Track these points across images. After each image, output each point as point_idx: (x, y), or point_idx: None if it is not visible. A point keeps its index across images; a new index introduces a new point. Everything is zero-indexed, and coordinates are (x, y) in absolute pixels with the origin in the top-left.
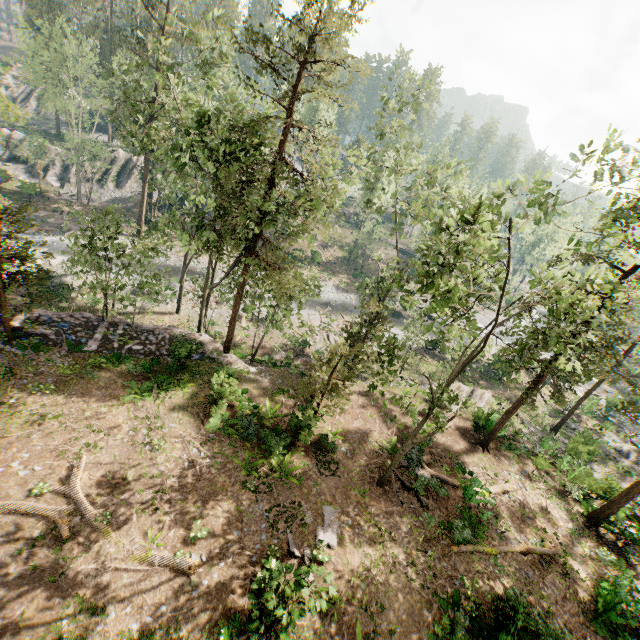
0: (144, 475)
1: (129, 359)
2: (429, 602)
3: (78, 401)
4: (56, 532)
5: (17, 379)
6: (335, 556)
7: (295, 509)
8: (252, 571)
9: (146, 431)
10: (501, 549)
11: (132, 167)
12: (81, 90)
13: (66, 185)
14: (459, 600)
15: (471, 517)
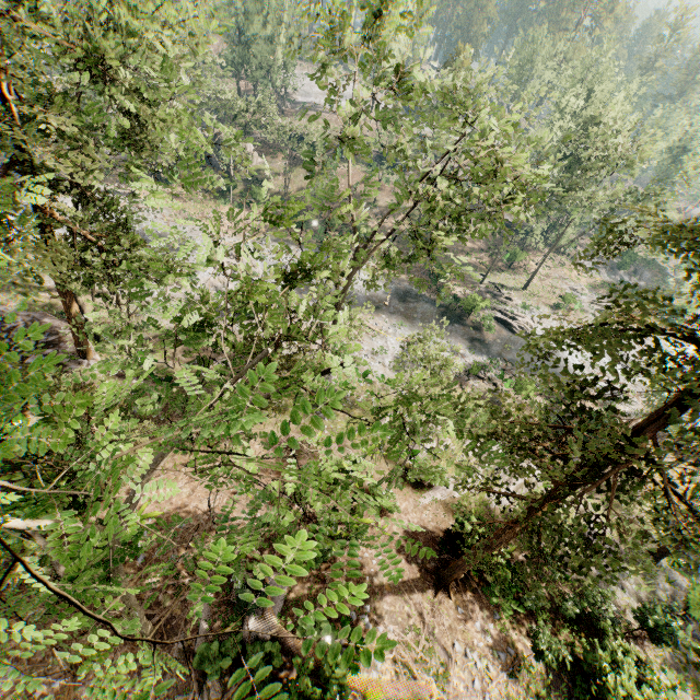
0: None
1: None
2: None
3: None
4: None
5: None
6: None
7: None
8: None
9: None
10: None
11: None
12: None
13: None
14: None
15: None
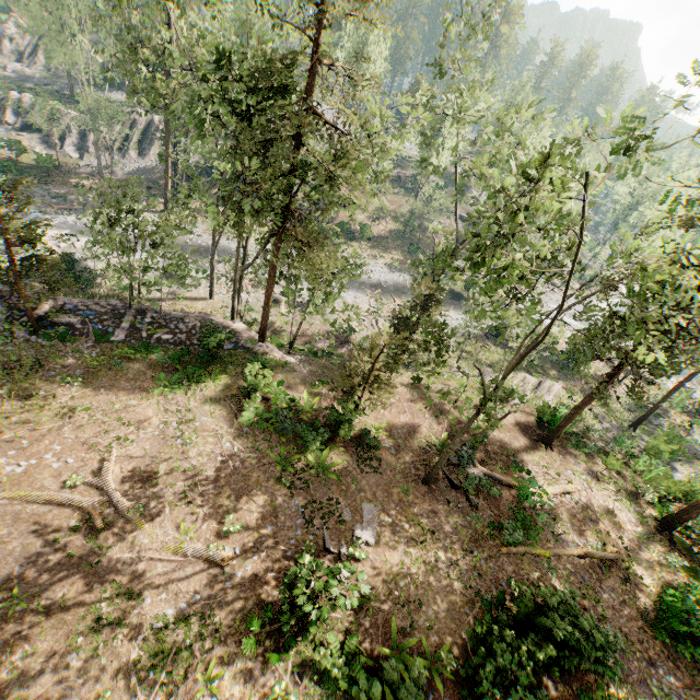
0: (176, 469)
1: (158, 349)
2: (471, 602)
3: (107, 393)
4: (91, 522)
5: (45, 371)
6: (373, 553)
7: (332, 506)
8: (286, 565)
9: (177, 425)
10: (556, 552)
11: (154, 131)
12: (87, 37)
13: (85, 156)
14: (504, 601)
15: (525, 518)
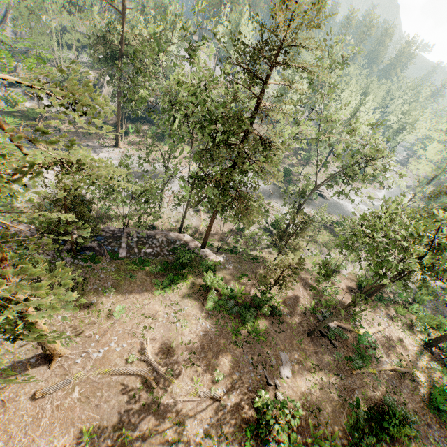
0: (181, 343)
1: (149, 262)
2: (343, 404)
3: (130, 297)
4: (147, 383)
5: (91, 285)
6: (291, 382)
7: (265, 356)
8: (251, 395)
9: (173, 314)
10: (378, 369)
11: (101, 86)
12: (58, 28)
13: None
14: (359, 403)
15: (361, 351)
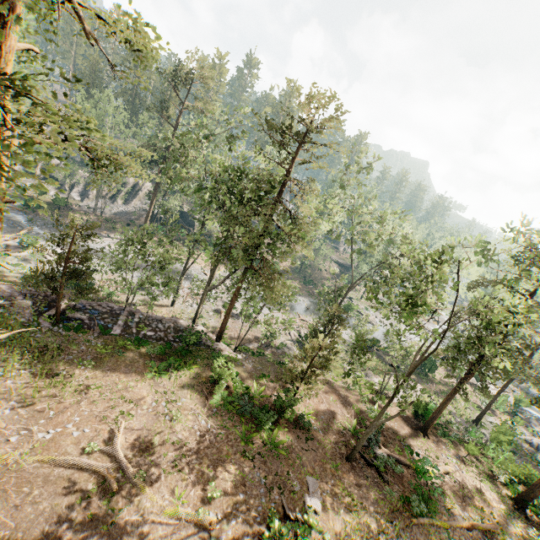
0: (167, 441)
1: (147, 343)
2: None
3: (112, 375)
4: (104, 486)
5: (65, 355)
6: (321, 521)
7: (285, 477)
8: (258, 530)
9: (165, 403)
10: (450, 523)
11: (138, 189)
12: (113, 135)
13: (85, 199)
14: None
15: (423, 493)
